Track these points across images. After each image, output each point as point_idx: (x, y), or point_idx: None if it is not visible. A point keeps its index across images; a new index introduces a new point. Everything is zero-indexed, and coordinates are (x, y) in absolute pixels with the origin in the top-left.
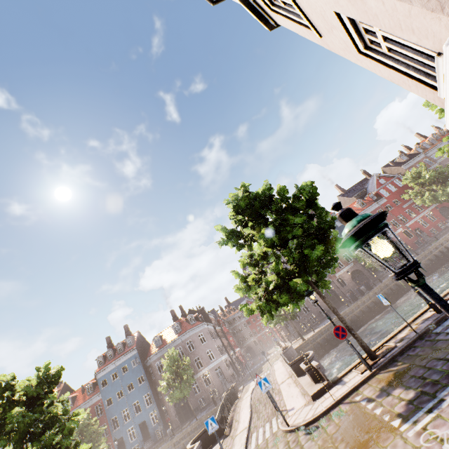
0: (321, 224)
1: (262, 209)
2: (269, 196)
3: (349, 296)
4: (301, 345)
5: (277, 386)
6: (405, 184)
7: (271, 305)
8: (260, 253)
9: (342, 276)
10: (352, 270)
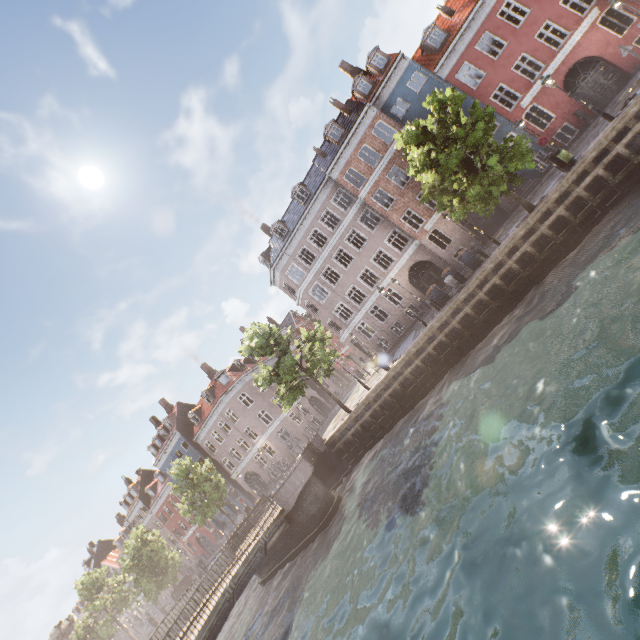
0: None
1: None
2: None
3: (427, 301)
4: (340, 429)
5: None
6: None
7: None
8: None
9: (438, 225)
10: None
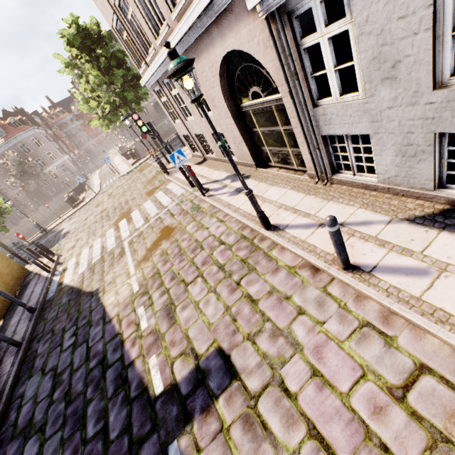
0: (136, 73)
1: (93, 45)
2: (98, 33)
3: None
4: (133, 145)
5: (116, 167)
6: None
7: (108, 122)
8: (96, 82)
9: None
10: None
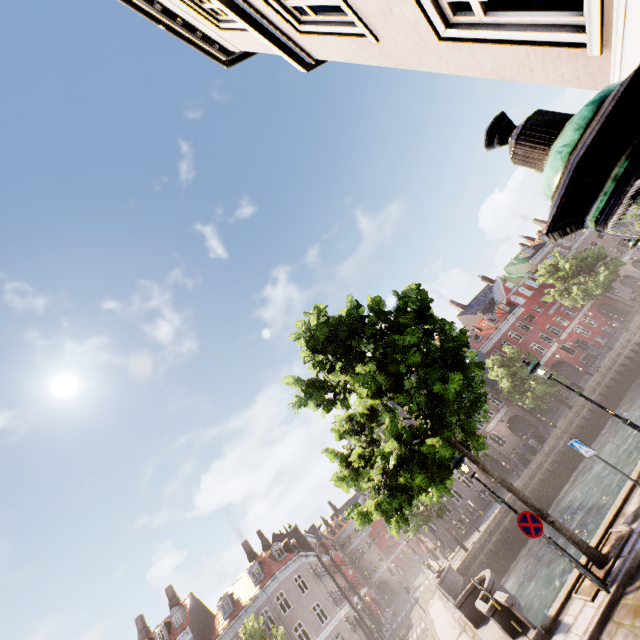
0: (447, 342)
1: (351, 339)
2: (359, 317)
3: (516, 459)
4: (464, 560)
5: None
6: (542, 284)
7: (400, 497)
8: (364, 411)
9: (495, 429)
10: (507, 417)
